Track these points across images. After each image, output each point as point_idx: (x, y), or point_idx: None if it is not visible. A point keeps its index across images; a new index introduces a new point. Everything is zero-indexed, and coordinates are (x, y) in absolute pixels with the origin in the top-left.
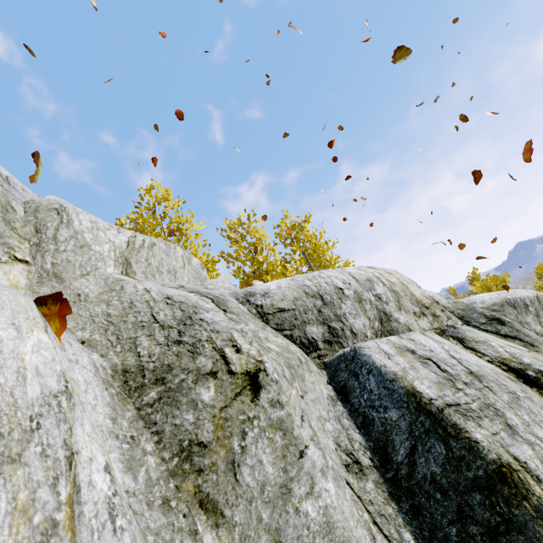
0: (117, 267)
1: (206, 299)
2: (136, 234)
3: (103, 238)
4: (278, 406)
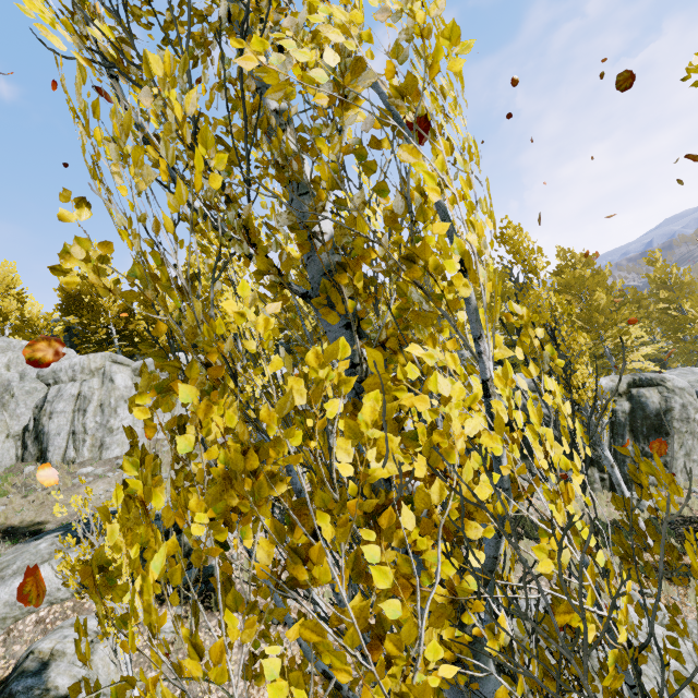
0: (5, 368)
1: (19, 378)
2: (11, 356)
3: (1, 362)
4: (16, 400)
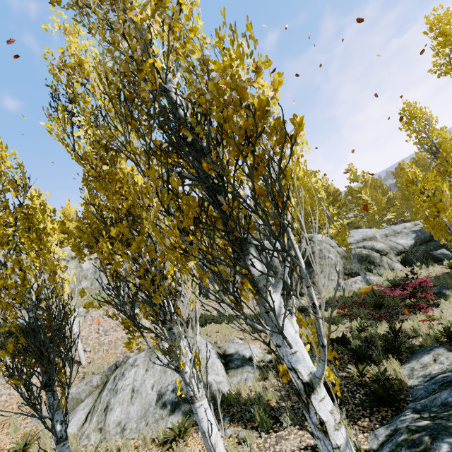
0: None
1: None
2: None
3: None
4: None
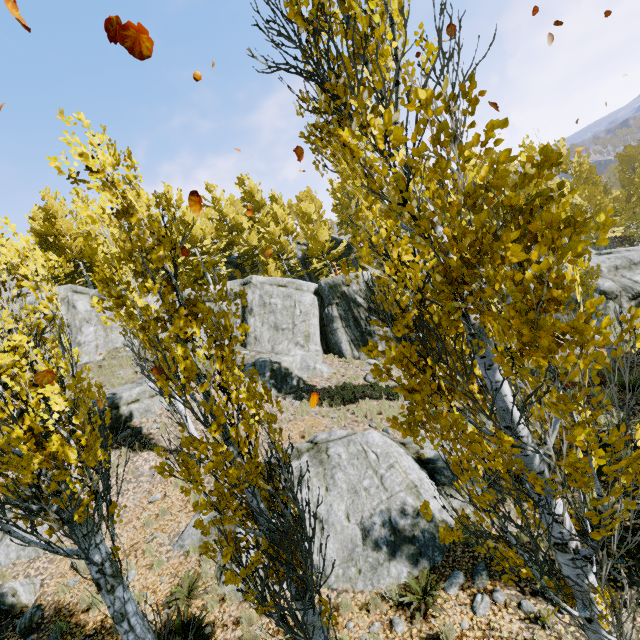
0: None
1: None
2: None
3: None
4: None
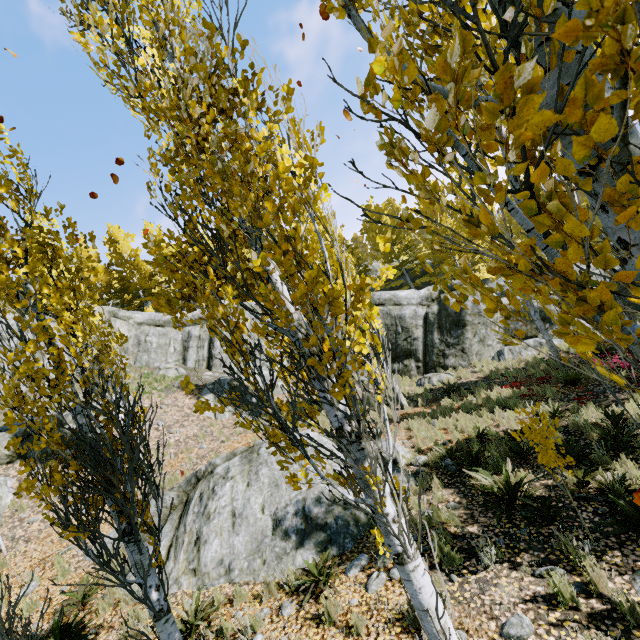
0: None
1: None
2: None
3: None
4: None
